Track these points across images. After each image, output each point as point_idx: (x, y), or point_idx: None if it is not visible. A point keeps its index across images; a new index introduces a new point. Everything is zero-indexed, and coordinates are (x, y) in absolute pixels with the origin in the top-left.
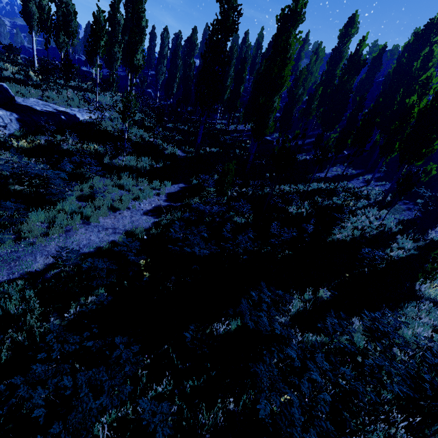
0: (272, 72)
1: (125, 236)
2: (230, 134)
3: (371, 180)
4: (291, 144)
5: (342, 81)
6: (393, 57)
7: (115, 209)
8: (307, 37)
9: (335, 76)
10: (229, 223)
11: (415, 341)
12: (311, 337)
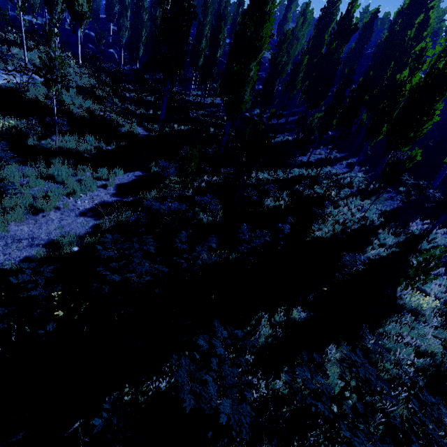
0: (248, 31)
1: (47, 249)
2: (206, 108)
3: (355, 165)
4: (274, 121)
5: (330, 49)
6: (384, 26)
7: (37, 211)
8: None
9: (322, 44)
10: (194, 222)
11: (398, 374)
12: (277, 383)
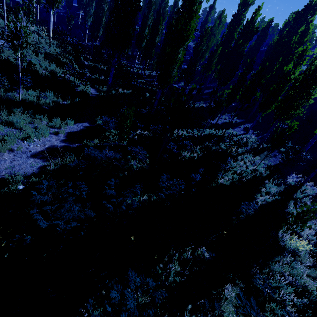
0: (179, 23)
1: None
2: (145, 78)
3: (249, 129)
4: (193, 92)
5: (238, 43)
6: (274, 32)
7: None
8: (214, 4)
9: (232, 40)
10: (125, 167)
11: (282, 316)
12: None
